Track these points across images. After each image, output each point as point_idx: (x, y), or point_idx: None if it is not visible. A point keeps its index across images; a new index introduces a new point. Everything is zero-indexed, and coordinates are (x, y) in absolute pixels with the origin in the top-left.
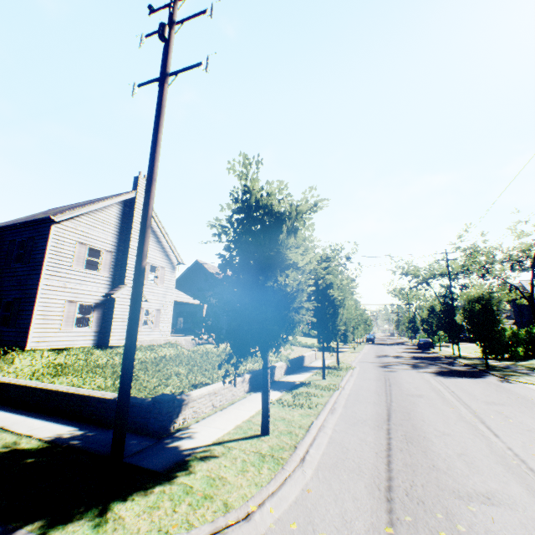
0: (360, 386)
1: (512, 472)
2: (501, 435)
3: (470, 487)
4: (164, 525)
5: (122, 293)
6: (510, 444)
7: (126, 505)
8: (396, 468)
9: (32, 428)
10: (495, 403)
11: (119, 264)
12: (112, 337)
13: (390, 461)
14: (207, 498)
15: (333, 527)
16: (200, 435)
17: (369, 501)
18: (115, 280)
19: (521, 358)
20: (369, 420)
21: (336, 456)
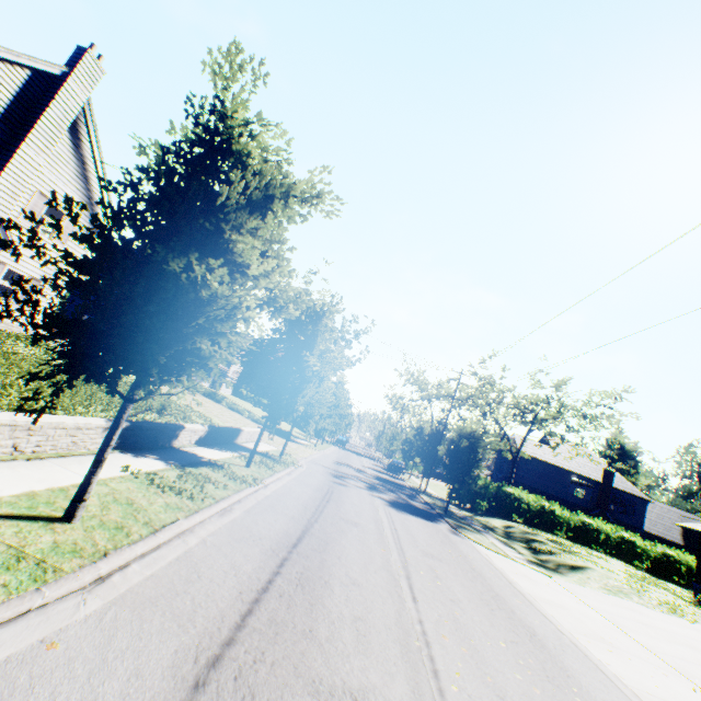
0: (291, 491)
1: (407, 660)
2: (421, 600)
3: (341, 677)
4: None
5: None
6: (425, 615)
7: None
8: (253, 625)
9: None
10: (434, 556)
11: None
12: None
13: (253, 610)
14: None
15: None
16: None
17: (161, 683)
18: None
19: (481, 512)
20: (267, 540)
21: (170, 586)
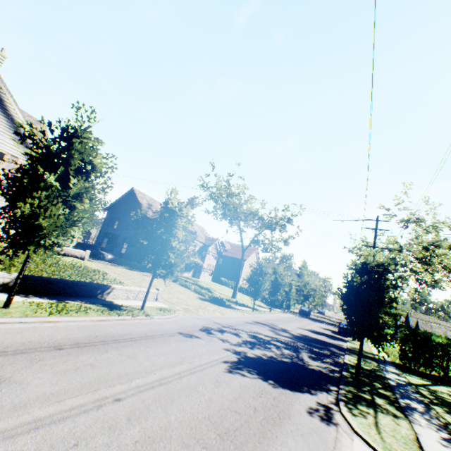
0: (6, 332)
1: None
2: None
3: None
4: None
5: None
6: None
7: None
8: None
9: None
10: None
11: None
12: None
13: None
14: None
15: None
16: None
17: None
18: None
19: (450, 381)
20: None
21: None
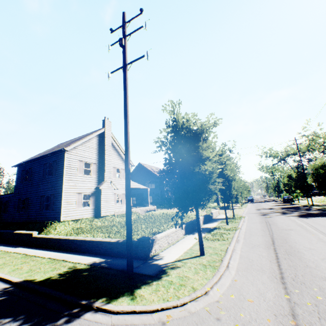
0: (251, 227)
1: None
2: None
3: None
4: (165, 297)
5: (104, 186)
6: None
7: (142, 290)
8: (284, 268)
9: (78, 259)
10: None
11: (100, 170)
12: (102, 211)
13: (279, 264)
14: (182, 285)
15: (254, 296)
16: (166, 258)
17: (272, 284)
18: (99, 179)
19: None
20: (261, 245)
21: (246, 264)
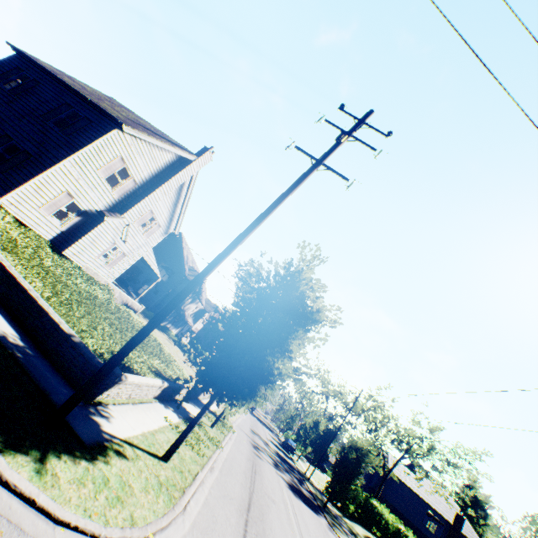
0: (235, 456)
1: None
2: None
3: None
4: (88, 507)
5: (113, 221)
6: None
7: (61, 464)
8: None
9: None
10: None
11: (132, 196)
12: (71, 247)
13: None
14: (120, 500)
15: None
16: (116, 423)
17: None
18: (118, 206)
19: (348, 514)
20: (235, 500)
21: (208, 522)
